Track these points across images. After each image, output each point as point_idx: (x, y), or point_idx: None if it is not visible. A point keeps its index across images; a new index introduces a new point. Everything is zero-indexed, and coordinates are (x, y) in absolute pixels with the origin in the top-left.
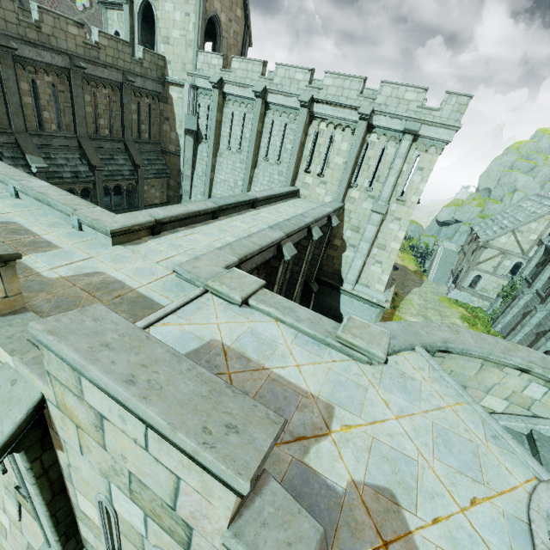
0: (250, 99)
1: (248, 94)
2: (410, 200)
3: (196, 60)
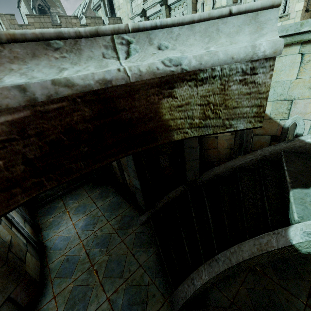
0: (160, 11)
1: (158, 8)
2: (294, 11)
3: (132, 8)
